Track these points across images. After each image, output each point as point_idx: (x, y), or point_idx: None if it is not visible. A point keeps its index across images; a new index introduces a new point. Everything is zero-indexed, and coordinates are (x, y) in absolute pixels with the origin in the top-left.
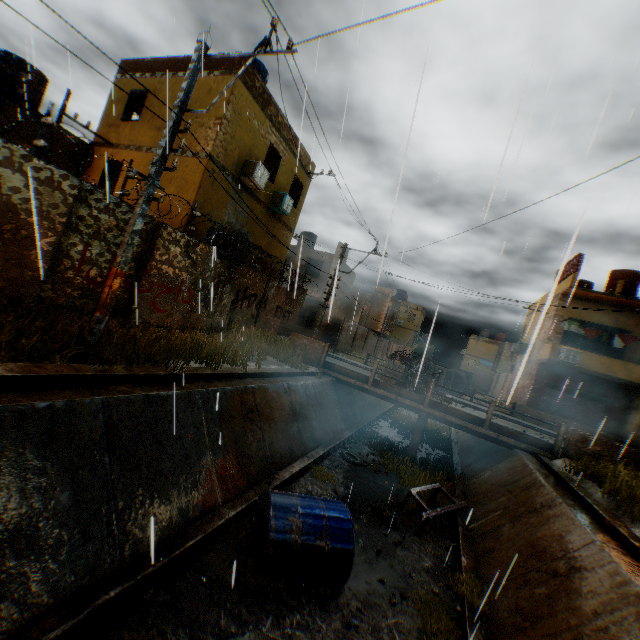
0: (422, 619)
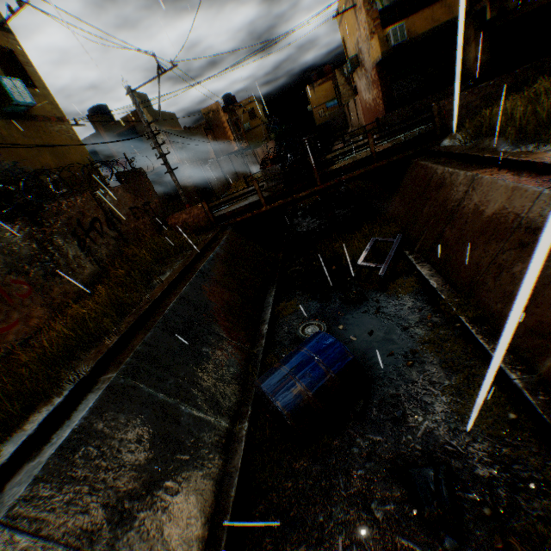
0: (439, 359)
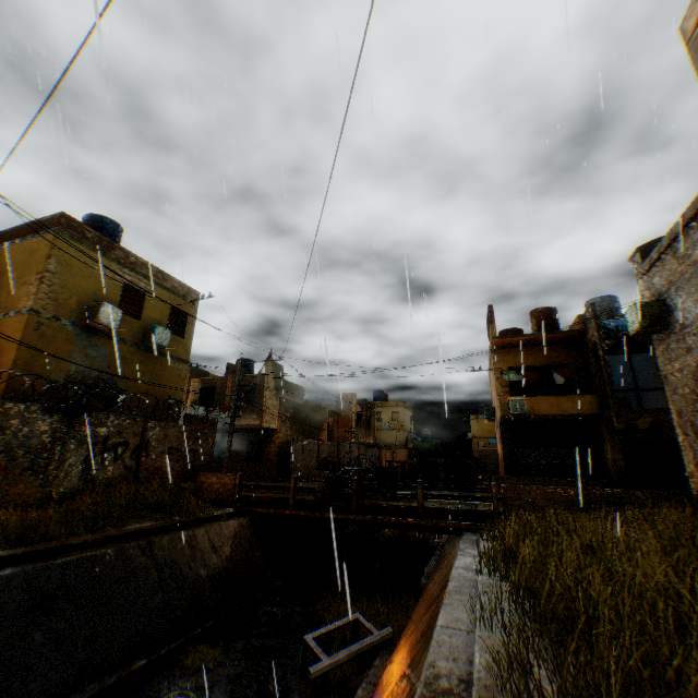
0: None
